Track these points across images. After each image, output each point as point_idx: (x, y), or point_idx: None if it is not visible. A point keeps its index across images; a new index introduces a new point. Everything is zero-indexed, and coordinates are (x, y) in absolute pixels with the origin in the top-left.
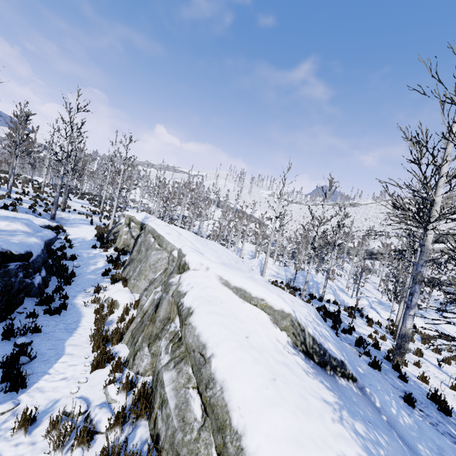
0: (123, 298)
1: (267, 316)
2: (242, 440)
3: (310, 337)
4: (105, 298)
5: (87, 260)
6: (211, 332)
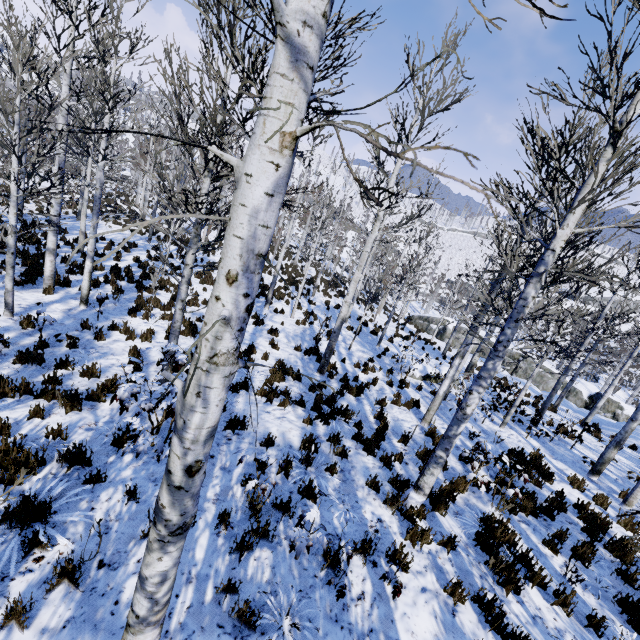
0: None
1: None
2: None
3: None
4: None
5: None
6: None
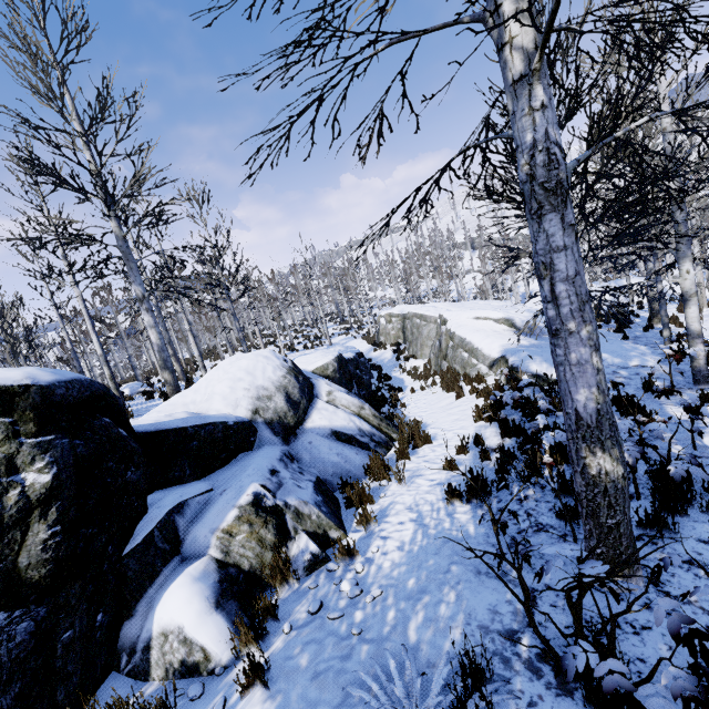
0: (419, 363)
1: (491, 322)
2: (477, 350)
3: (518, 322)
4: (408, 369)
5: (379, 358)
6: (462, 334)
